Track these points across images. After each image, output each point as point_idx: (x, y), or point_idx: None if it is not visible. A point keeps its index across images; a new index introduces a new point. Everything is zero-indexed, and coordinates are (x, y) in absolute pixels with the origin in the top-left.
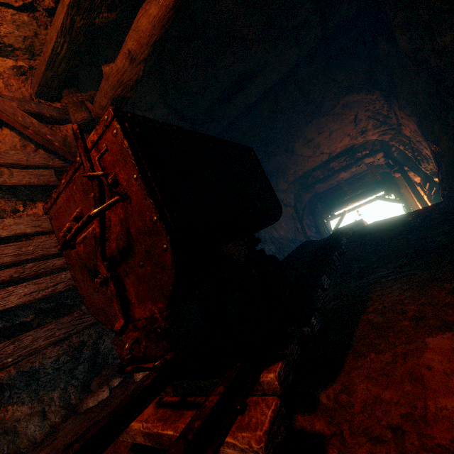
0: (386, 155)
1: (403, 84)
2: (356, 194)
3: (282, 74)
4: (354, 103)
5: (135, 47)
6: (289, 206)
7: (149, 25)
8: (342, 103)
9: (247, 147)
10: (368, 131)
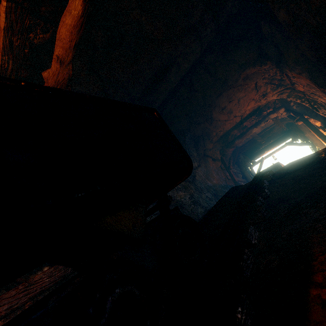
0: (287, 110)
1: (289, 49)
2: (269, 144)
3: (192, 62)
4: (252, 75)
5: (62, 53)
6: (217, 160)
7: (67, 33)
8: (243, 77)
9: (148, 108)
10: (268, 94)
